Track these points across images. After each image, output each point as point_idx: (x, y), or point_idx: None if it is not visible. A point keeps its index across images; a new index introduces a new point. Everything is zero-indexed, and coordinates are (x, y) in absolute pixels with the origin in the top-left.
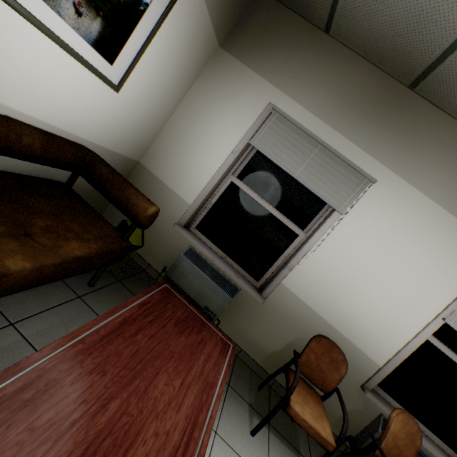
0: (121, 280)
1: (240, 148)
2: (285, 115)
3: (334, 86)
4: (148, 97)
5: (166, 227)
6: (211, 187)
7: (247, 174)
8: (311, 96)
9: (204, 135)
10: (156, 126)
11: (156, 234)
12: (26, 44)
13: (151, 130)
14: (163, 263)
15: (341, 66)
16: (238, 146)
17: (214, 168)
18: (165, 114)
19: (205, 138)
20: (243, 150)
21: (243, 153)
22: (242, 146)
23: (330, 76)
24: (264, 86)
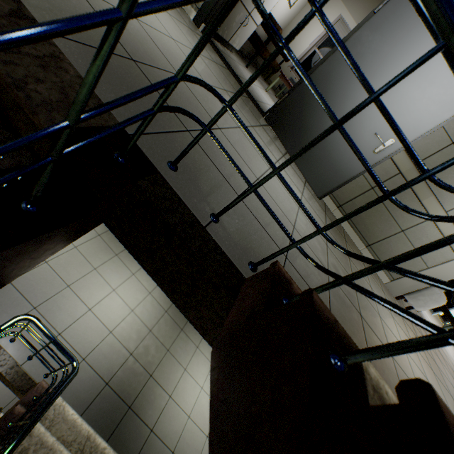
0: (268, 84)
1: (323, 35)
2: (344, 22)
3: (367, 10)
4: (296, 8)
5: (283, 68)
6: (306, 52)
7: (321, 48)
8: (357, 13)
9: (310, 26)
10: (292, 19)
11: (278, 71)
12: (282, 1)
13: (290, 21)
14: (279, 84)
15: (373, 1)
16: (322, 33)
17: (310, 43)
18: (297, 13)
19: (310, 27)
20: (323, 36)
21: (323, 37)
22: (323, 34)
23: (368, 5)
24: (341, 5)
